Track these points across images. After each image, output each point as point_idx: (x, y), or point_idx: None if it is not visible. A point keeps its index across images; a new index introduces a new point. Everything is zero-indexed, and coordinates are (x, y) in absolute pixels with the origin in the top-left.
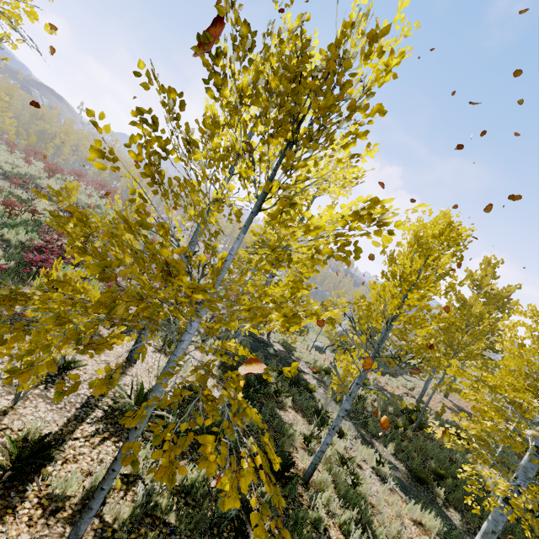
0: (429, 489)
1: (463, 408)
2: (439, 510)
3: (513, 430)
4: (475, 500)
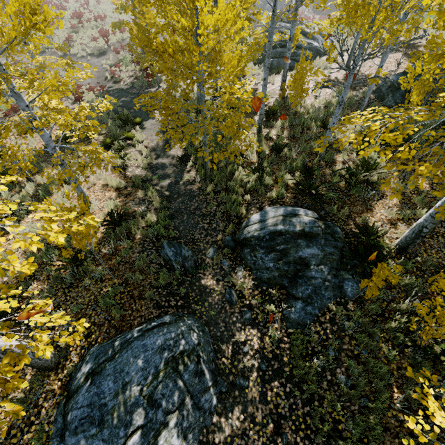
0: (187, 164)
1: (359, 71)
2: (177, 175)
3: (262, 90)
4: (213, 162)
